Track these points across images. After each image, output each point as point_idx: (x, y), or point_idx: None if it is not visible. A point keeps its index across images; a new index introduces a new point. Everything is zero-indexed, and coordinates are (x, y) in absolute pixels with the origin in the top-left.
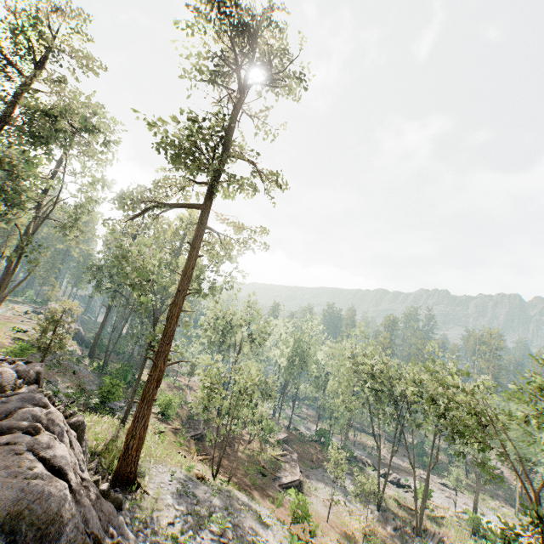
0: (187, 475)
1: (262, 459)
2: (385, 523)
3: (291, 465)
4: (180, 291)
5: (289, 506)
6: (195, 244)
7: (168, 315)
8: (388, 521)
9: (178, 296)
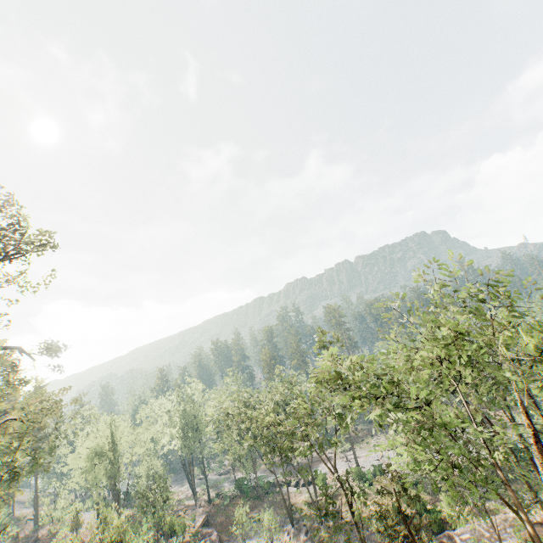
0: None
1: None
2: (299, 533)
3: None
4: None
5: None
6: None
7: None
8: (301, 530)
9: None
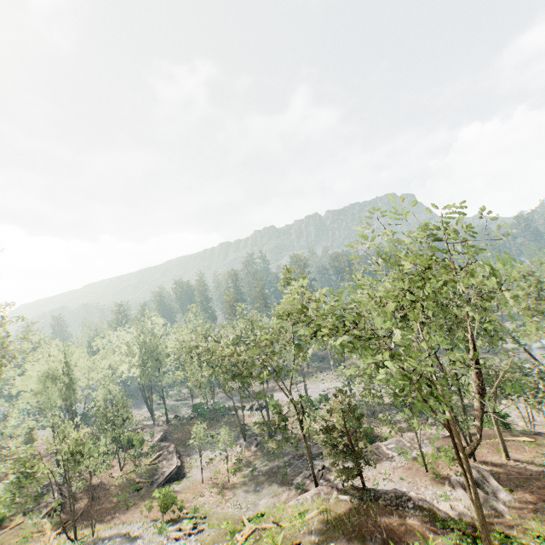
0: None
1: (137, 475)
2: (250, 446)
3: (169, 459)
4: None
5: (158, 504)
6: None
7: None
8: (252, 444)
9: None
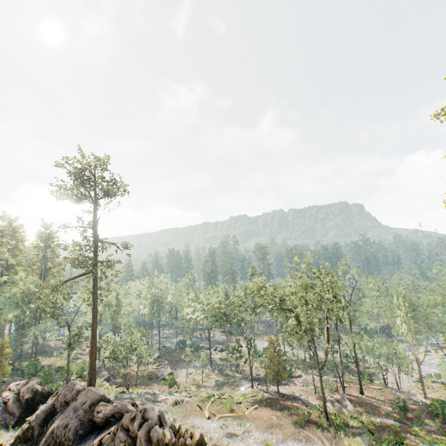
0: (115, 394)
1: (148, 372)
2: (214, 370)
3: (165, 367)
4: (95, 316)
5: (167, 383)
6: (95, 291)
7: (92, 329)
8: (216, 369)
9: (95, 318)
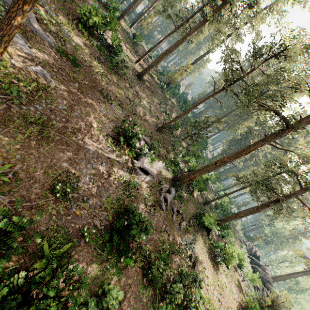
0: None
1: None
2: None
3: None
4: (296, 274)
5: None
6: None
7: (289, 274)
8: None
9: (295, 274)
